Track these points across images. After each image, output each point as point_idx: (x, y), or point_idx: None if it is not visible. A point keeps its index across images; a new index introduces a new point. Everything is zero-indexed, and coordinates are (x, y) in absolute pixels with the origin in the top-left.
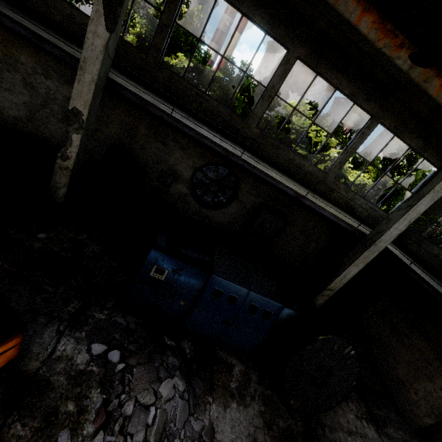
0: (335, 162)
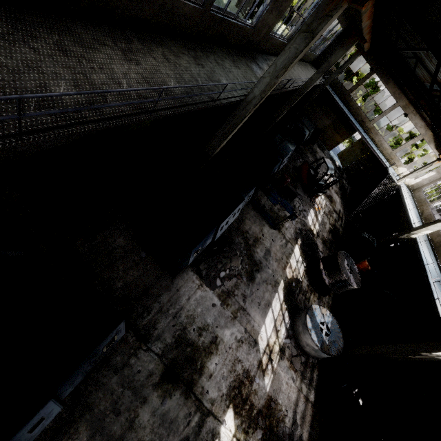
0: (317, 46)
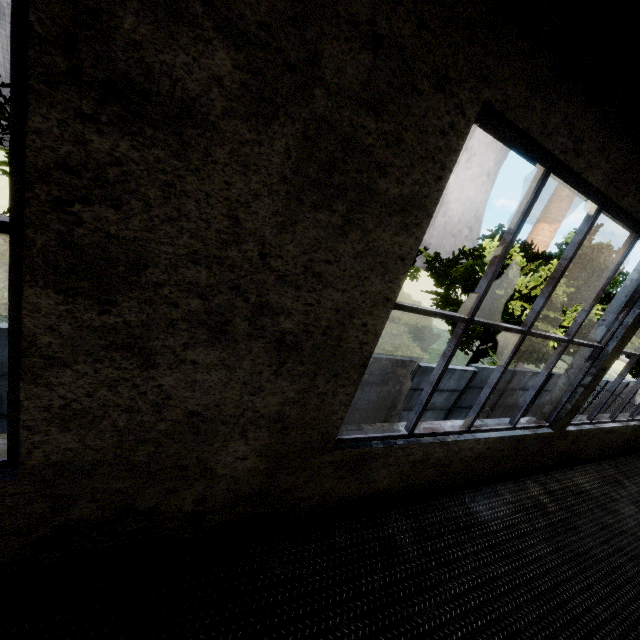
0: None
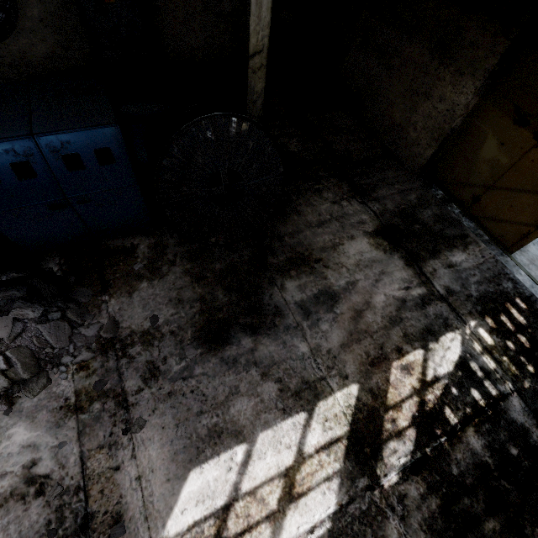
0: None
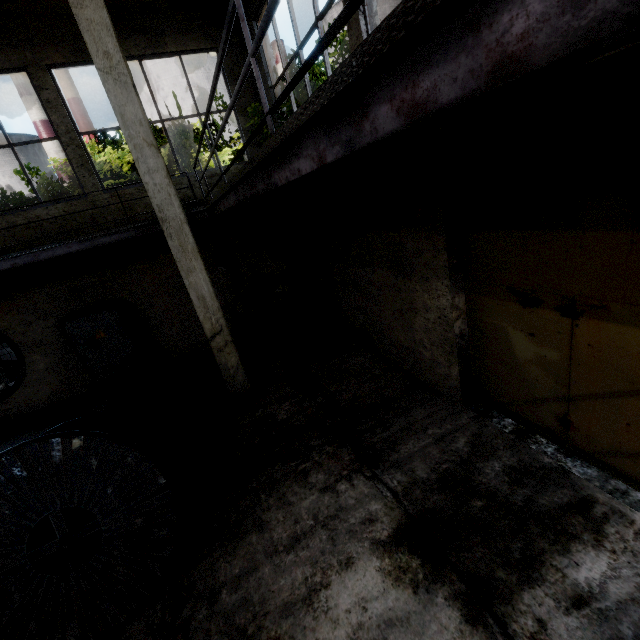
0: (76, 171)
